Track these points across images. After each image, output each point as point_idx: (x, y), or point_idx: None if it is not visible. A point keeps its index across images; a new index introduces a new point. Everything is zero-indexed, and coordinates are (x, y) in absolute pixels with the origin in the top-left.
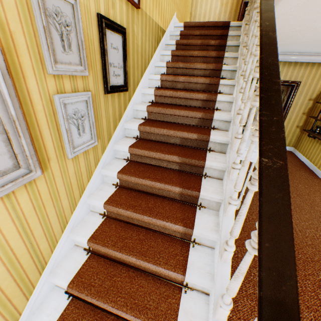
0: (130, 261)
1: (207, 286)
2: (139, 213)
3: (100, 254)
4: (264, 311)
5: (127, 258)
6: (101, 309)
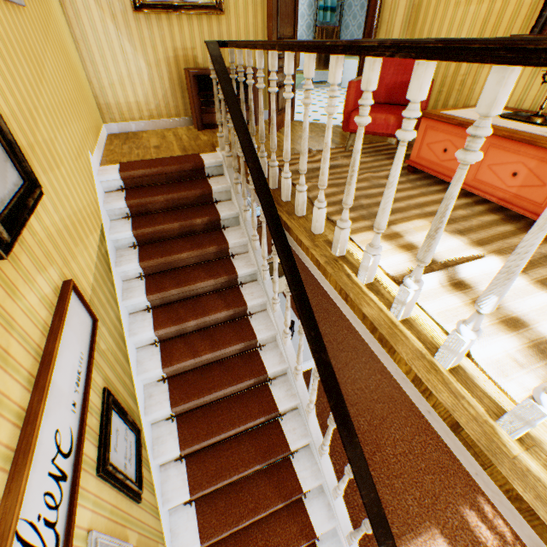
0: None
1: None
2: None
3: None
4: None
5: None
6: None
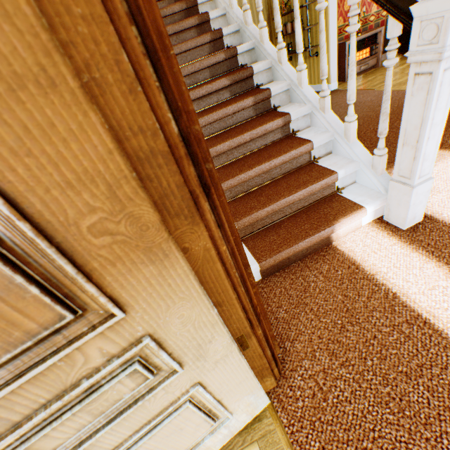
0: (264, 170)
1: (330, 137)
2: (238, 136)
3: (232, 198)
4: (392, 1)
5: (261, 170)
6: (273, 223)
